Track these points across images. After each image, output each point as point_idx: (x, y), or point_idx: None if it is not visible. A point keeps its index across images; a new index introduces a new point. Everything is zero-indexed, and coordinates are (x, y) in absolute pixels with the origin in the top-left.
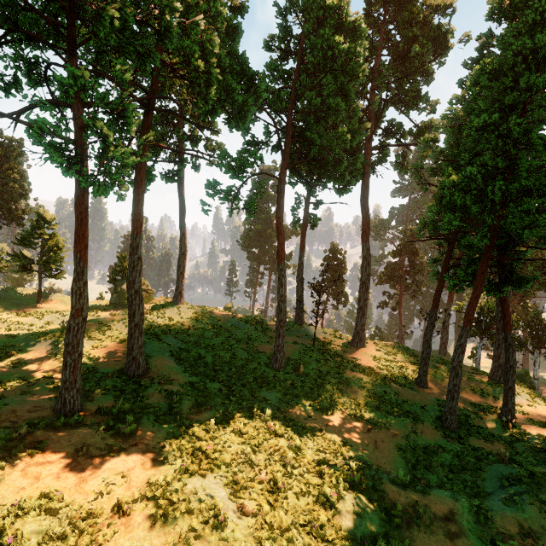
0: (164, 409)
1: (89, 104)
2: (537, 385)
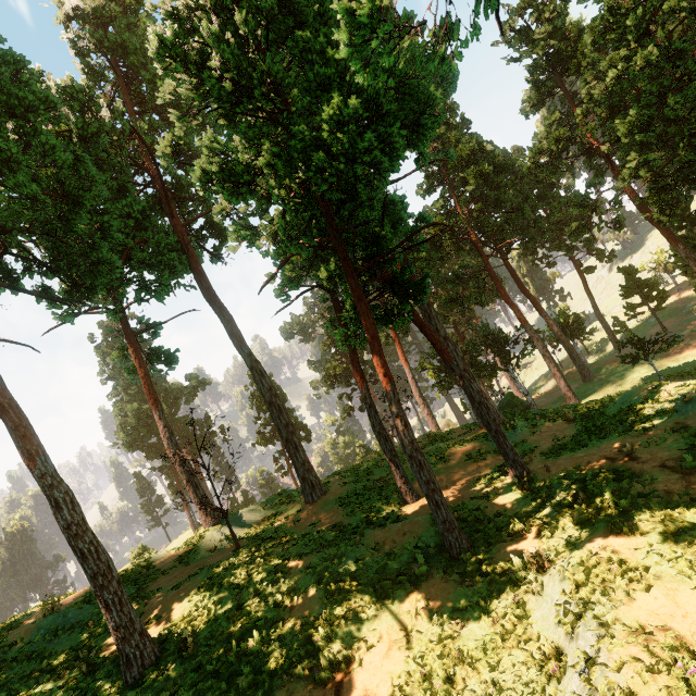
0: None
1: None
2: (531, 400)
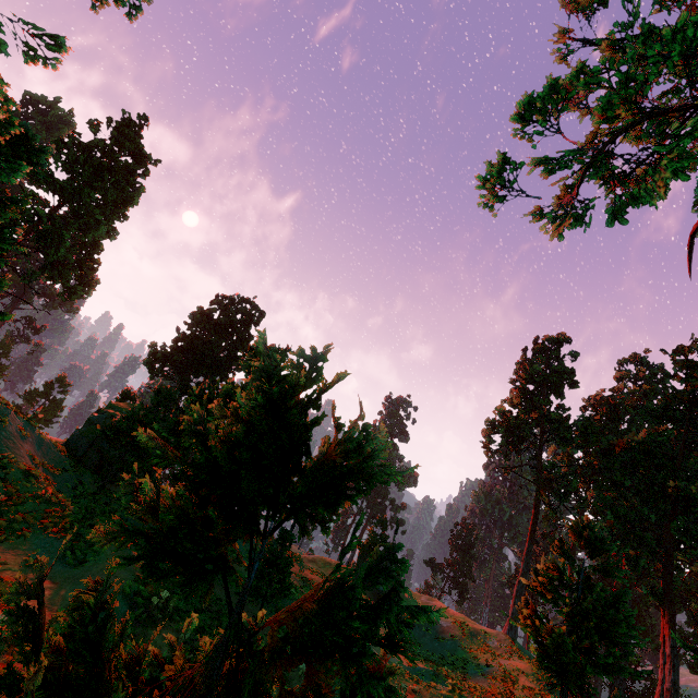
0: None
1: None
2: None
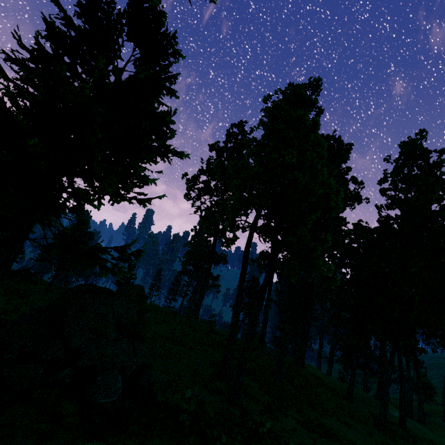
0: (276, 407)
1: (279, 230)
2: None
